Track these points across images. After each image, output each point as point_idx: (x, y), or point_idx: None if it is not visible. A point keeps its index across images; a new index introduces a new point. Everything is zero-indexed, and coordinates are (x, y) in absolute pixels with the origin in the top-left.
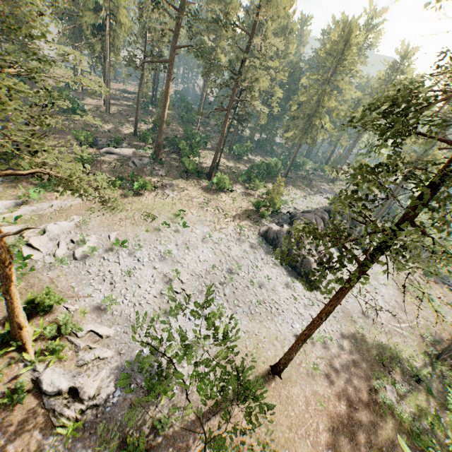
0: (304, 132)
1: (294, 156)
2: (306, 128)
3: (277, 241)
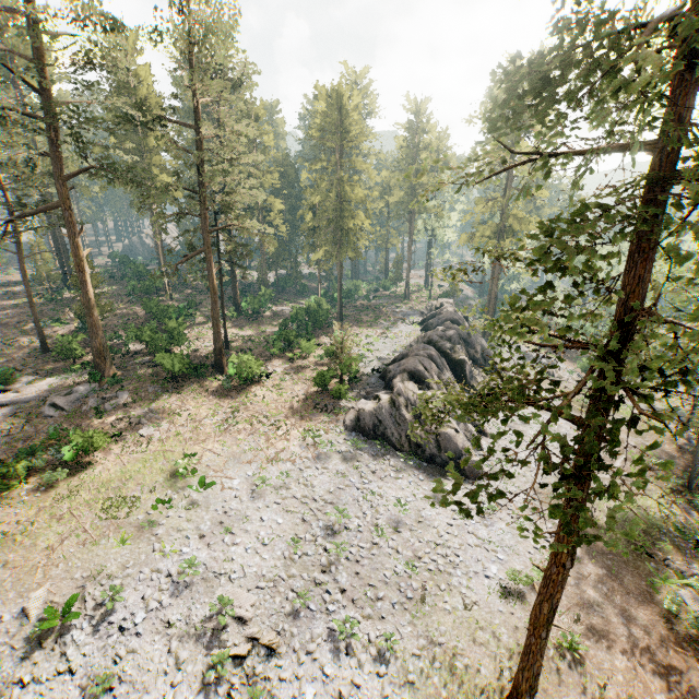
0: (339, 244)
1: (341, 282)
2: (340, 238)
3: (383, 426)
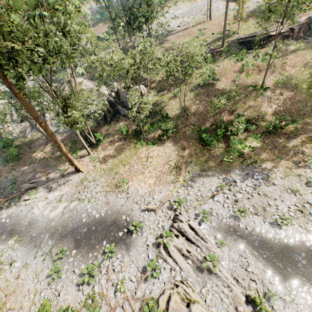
0: None
1: None
2: None
3: None
